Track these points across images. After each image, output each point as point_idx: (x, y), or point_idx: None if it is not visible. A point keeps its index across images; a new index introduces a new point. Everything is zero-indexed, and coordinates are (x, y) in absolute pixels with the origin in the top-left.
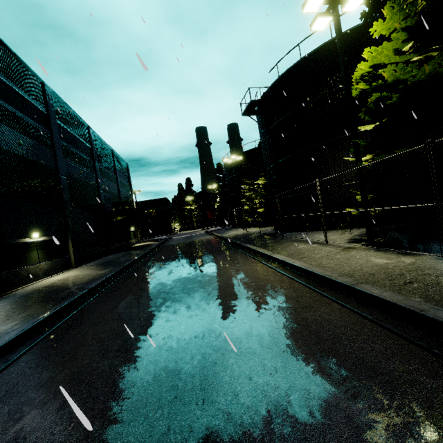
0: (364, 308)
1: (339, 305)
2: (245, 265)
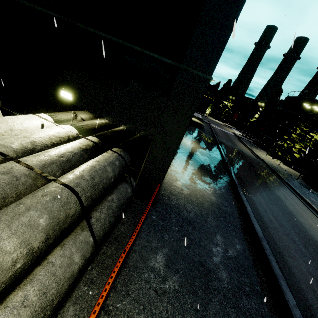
0: None
1: None
2: None
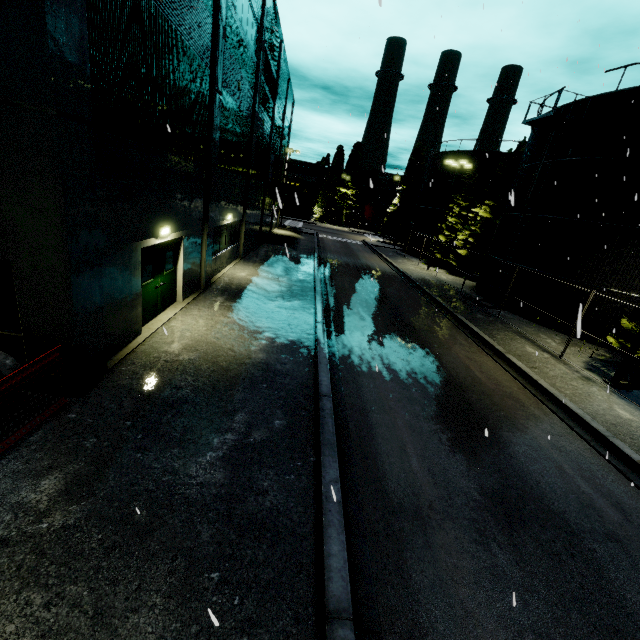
0: (612, 457)
1: (589, 446)
2: (473, 353)
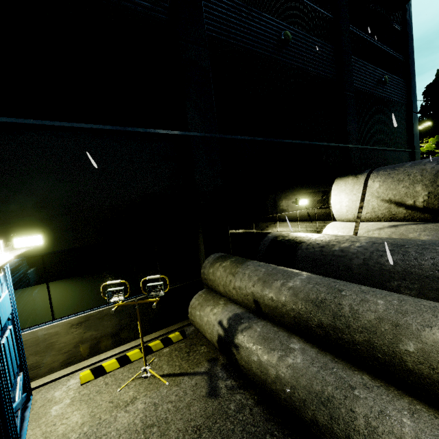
0: None
1: None
2: None
